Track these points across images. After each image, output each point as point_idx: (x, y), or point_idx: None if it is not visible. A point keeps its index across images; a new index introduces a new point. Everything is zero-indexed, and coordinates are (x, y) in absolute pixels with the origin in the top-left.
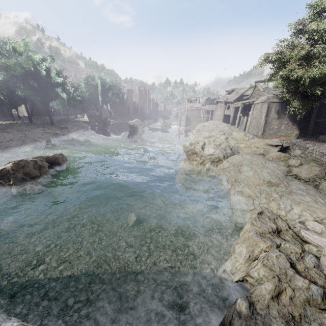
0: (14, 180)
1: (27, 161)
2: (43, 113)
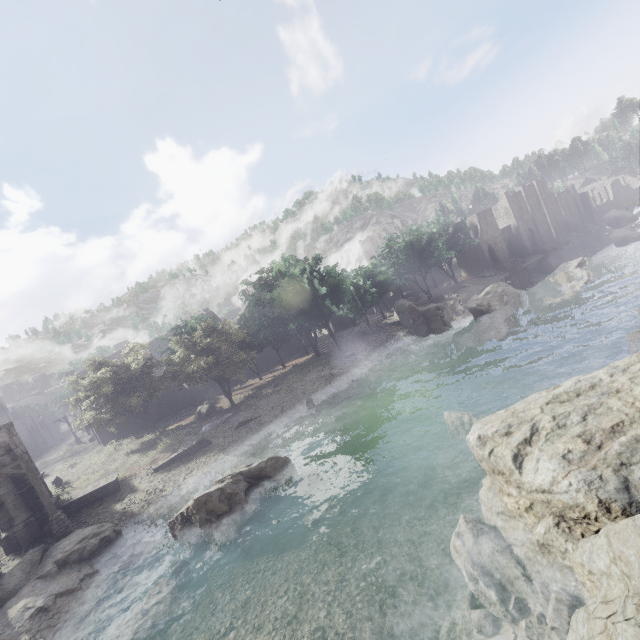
0: (200, 521)
1: (209, 493)
2: (348, 322)
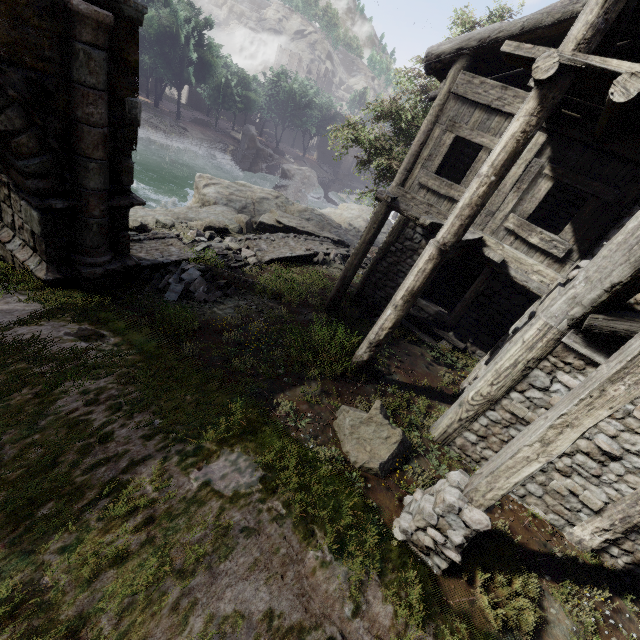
0: None
1: None
2: (205, 108)
